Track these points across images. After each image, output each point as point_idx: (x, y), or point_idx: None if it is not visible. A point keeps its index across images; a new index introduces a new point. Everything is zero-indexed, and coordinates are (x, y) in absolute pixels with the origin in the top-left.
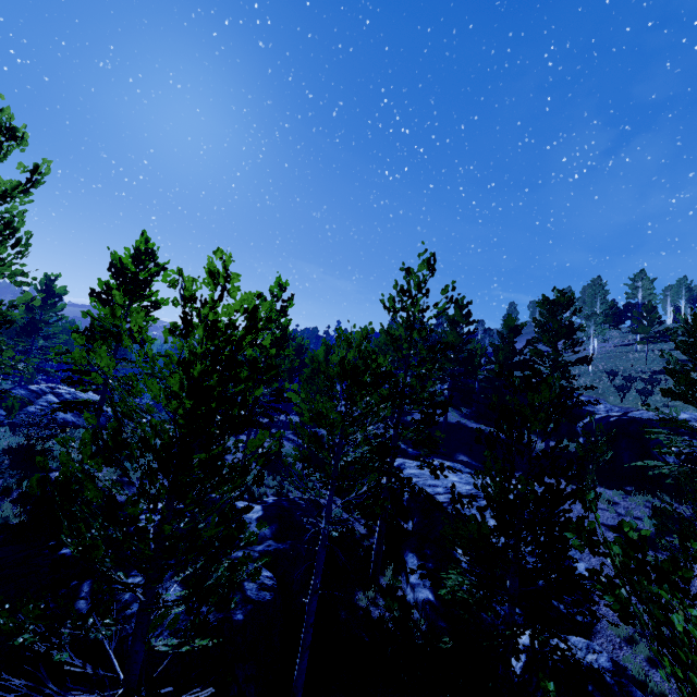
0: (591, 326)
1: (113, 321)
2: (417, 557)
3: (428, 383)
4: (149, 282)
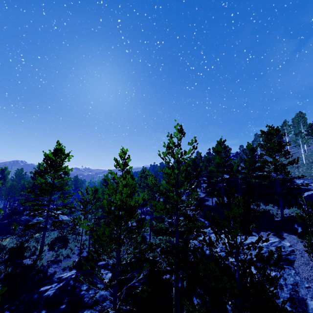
0: (299, 139)
1: (46, 184)
2: (200, 301)
3: (194, 193)
4: (61, 163)
